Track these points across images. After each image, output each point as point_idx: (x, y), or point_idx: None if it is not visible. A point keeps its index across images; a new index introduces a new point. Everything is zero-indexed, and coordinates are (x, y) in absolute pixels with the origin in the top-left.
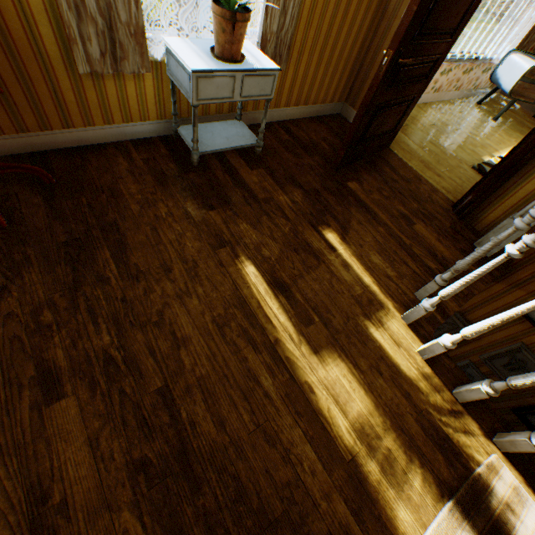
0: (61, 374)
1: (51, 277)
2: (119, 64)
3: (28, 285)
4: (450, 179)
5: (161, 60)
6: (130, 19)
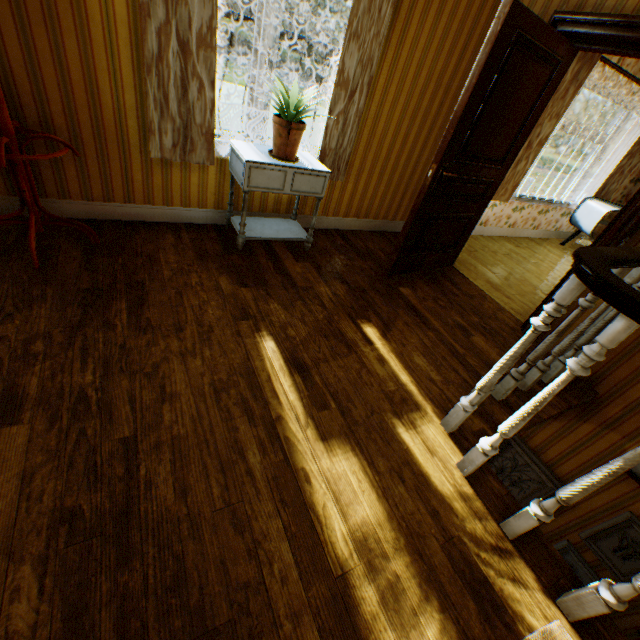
0: (26, 400)
1: (59, 314)
2: (188, 156)
3: (34, 317)
4: (522, 302)
5: (227, 159)
6: (204, 123)
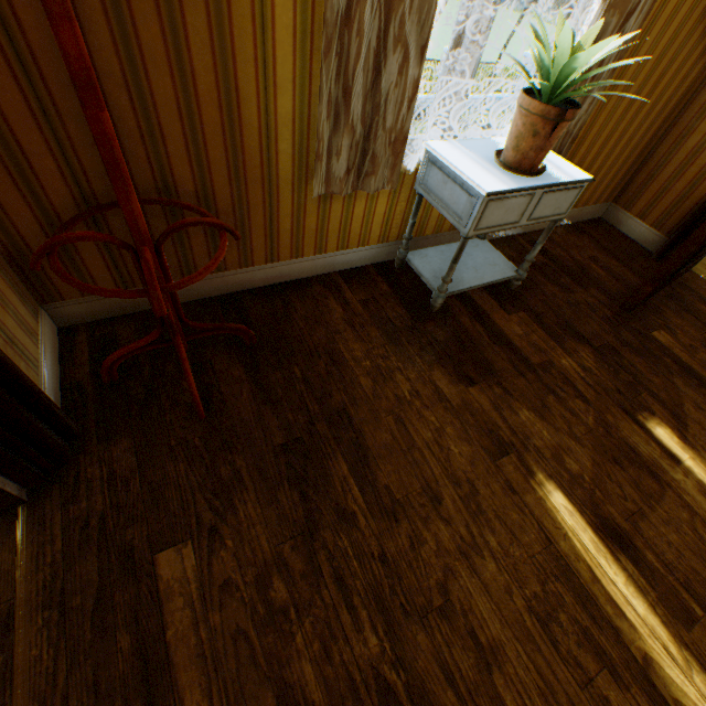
0: None
1: (273, 509)
2: (361, 181)
3: (244, 525)
4: None
5: (406, 169)
6: (395, 123)
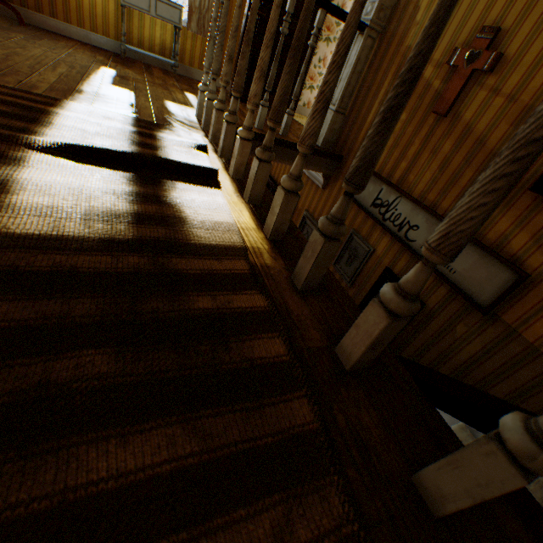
0: None
1: None
2: None
3: None
4: None
5: None
6: None
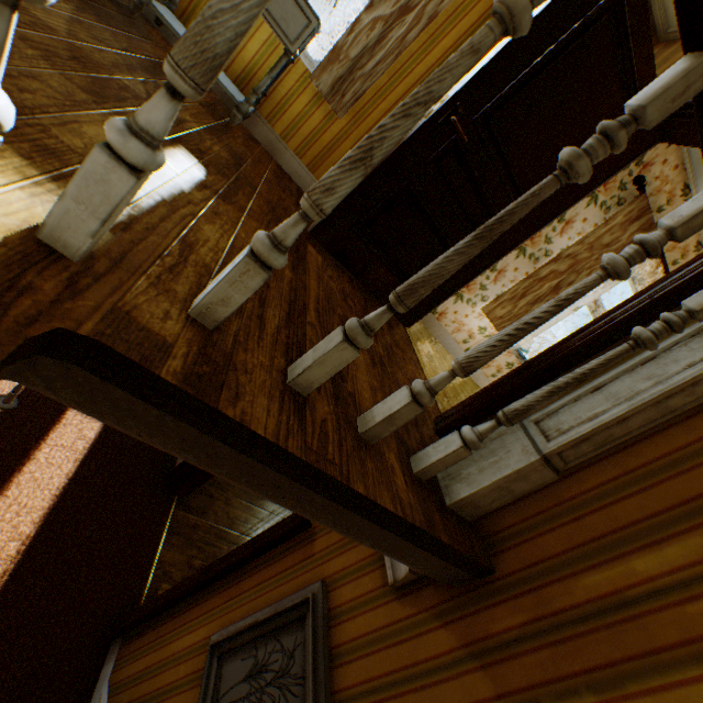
0: None
1: None
2: None
3: None
4: None
5: None
6: None
